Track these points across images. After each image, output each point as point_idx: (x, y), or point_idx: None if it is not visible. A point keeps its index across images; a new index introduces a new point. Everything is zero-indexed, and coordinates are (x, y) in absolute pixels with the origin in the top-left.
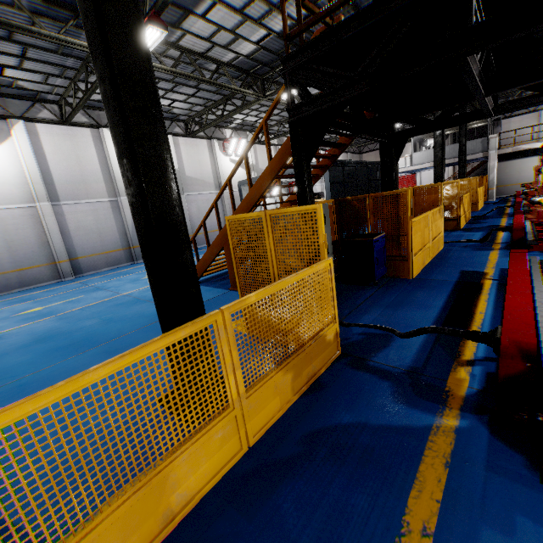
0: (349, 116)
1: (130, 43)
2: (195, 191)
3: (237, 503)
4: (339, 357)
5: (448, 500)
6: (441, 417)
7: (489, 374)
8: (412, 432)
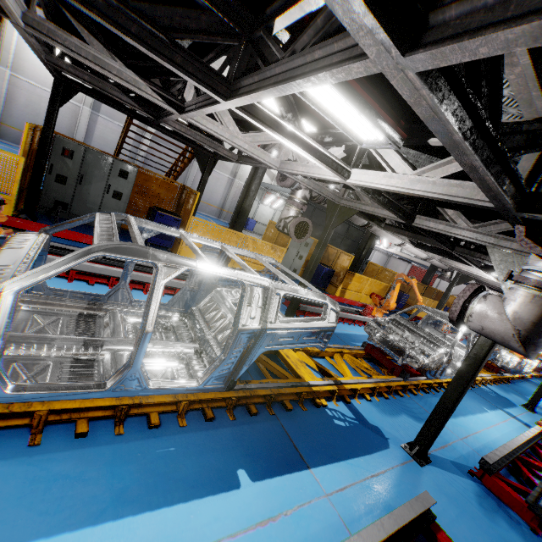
0: None
1: None
2: None
3: None
4: None
5: None
6: None
7: None
8: None
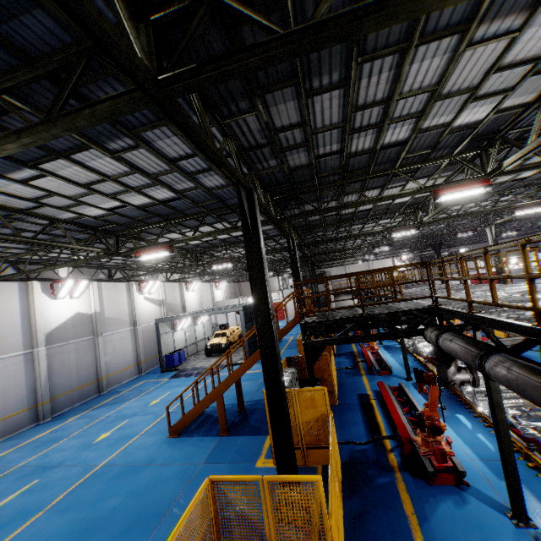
0: None
1: (277, 343)
2: (112, 330)
3: (358, 536)
4: (342, 464)
5: (413, 502)
6: (396, 476)
7: (400, 453)
8: (391, 486)
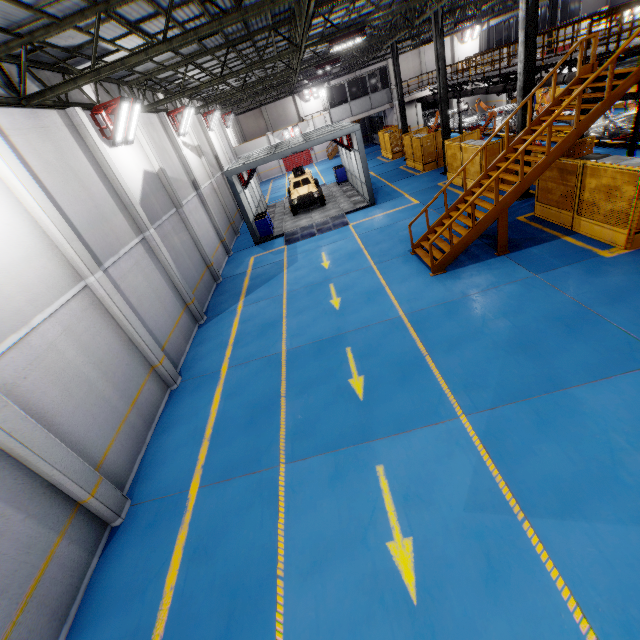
0: (636, 85)
1: None
2: (183, 198)
3: None
4: None
5: None
6: None
7: None
8: None
